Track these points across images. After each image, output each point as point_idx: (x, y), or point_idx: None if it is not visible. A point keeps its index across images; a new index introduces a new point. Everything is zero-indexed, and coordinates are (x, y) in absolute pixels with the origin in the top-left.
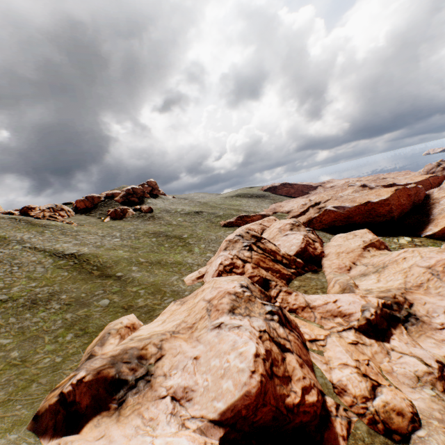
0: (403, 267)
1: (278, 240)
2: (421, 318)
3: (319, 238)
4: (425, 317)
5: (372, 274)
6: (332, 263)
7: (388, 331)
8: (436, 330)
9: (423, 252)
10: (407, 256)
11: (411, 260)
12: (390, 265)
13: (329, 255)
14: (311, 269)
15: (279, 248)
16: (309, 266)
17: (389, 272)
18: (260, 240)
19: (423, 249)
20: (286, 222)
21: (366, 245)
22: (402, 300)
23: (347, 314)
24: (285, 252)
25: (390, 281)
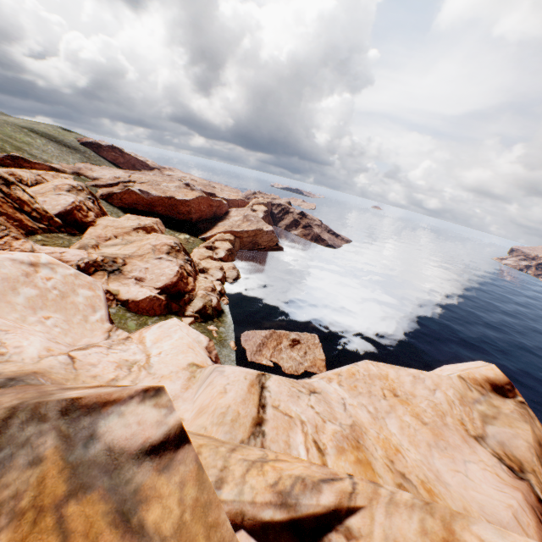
0: (143, 244)
1: (47, 197)
2: (125, 272)
3: (102, 211)
4: (128, 272)
5: (121, 245)
6: (96, 232)
7: (92, 275)
8: (127, 279)
9: (161, 237)
10: (150, 238)
11: (151, 240)
12: (137, 242)
13: (99, 226)
14: (71, 232)
15: (44, 205)
16: (69, 229)
17: (132, 246)
18: (10, 186)
19: (163, 236)
20: (68, 183)
21: (140, 227)
22: (121, 261)
23: (66, 262)
24: (48, 209)
25: (126, 251)
